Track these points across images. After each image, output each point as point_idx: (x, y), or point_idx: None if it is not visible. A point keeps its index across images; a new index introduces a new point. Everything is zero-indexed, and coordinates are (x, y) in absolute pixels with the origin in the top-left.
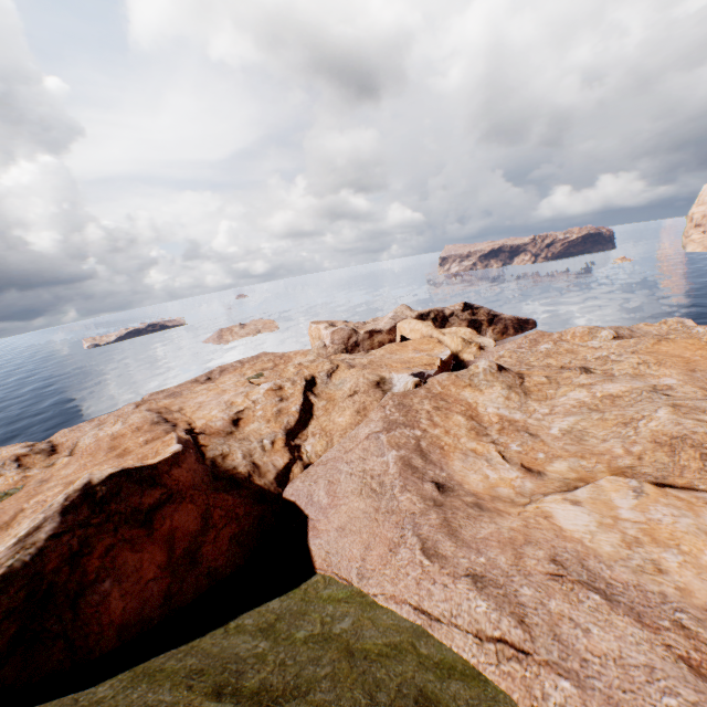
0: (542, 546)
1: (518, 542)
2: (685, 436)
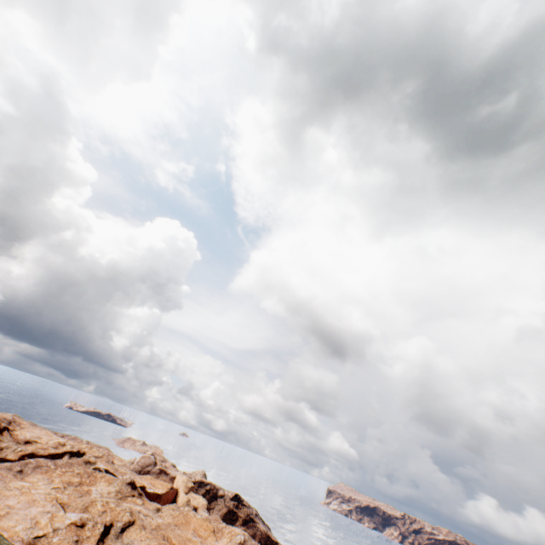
0: (4, 477)
1: (2, 474)
2: (93, 499)
